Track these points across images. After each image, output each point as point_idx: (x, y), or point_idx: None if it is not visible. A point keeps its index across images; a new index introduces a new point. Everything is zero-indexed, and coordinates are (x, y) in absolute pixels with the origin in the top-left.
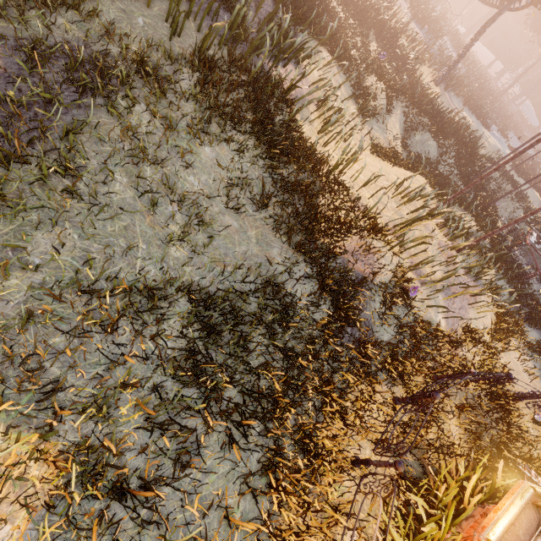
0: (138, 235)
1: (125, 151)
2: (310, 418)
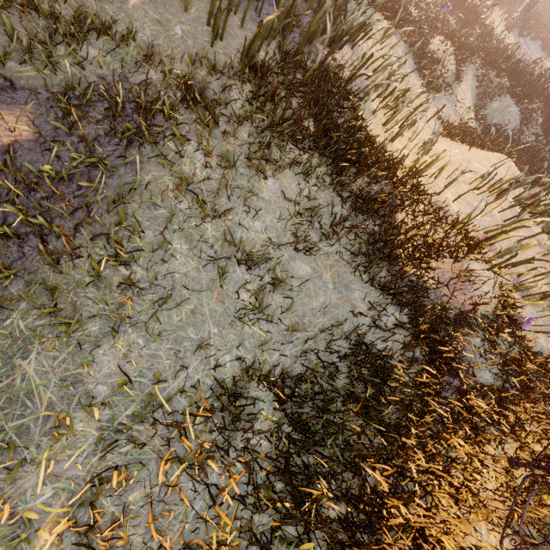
0: (207, 317)
1: (181, 209)
2: (417, 504)
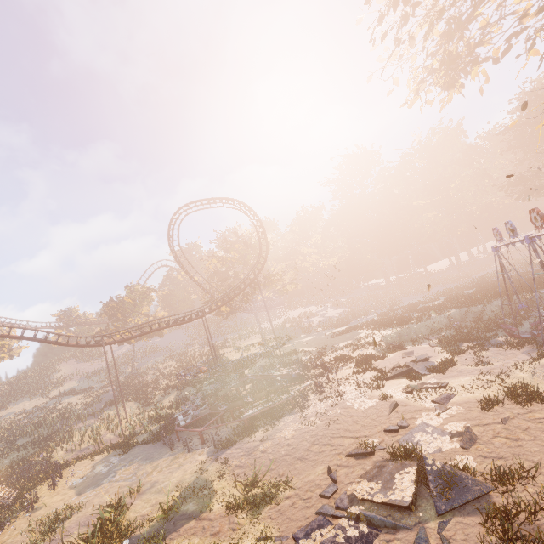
0: None
1: None
2: None
